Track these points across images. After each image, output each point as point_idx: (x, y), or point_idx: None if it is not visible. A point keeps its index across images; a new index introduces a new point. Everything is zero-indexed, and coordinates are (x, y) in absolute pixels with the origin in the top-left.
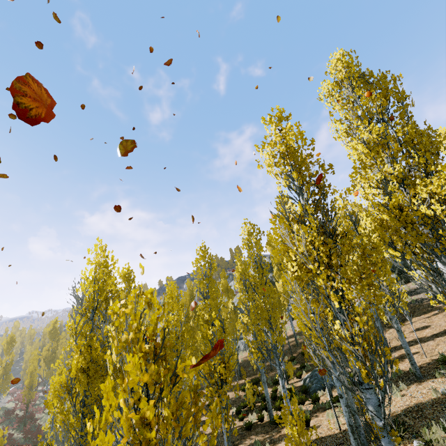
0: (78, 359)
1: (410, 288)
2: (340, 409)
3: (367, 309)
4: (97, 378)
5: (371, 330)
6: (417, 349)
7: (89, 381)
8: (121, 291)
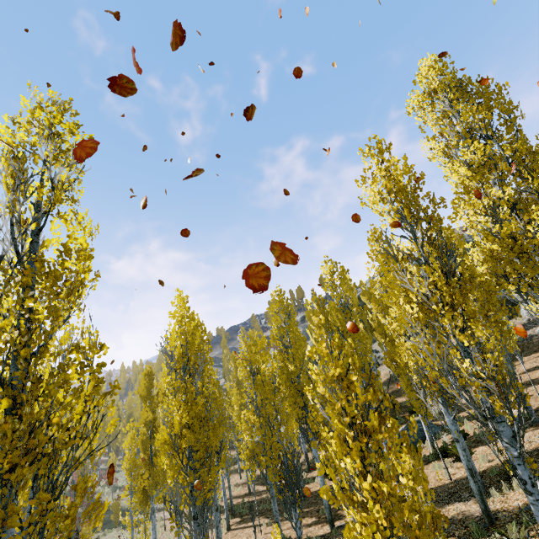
0: (179, 415)
1: (516, 324)
2: (447, 460)
3: (495, 346)
4: (202, 433)
5: (503, 365)
6: (530, 392)
7: (195, 436)
8: (201, 345)
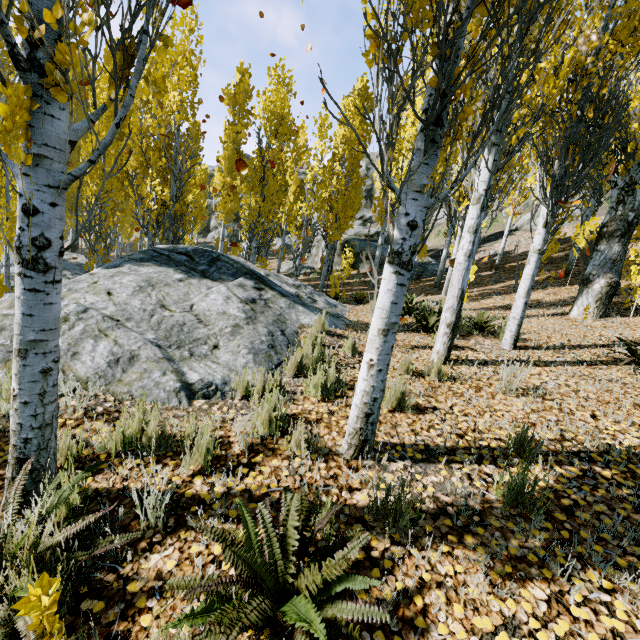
0: None
1: (200, 241)
2: None
3: None
4: None
5: None
6: None
7: None
8: None
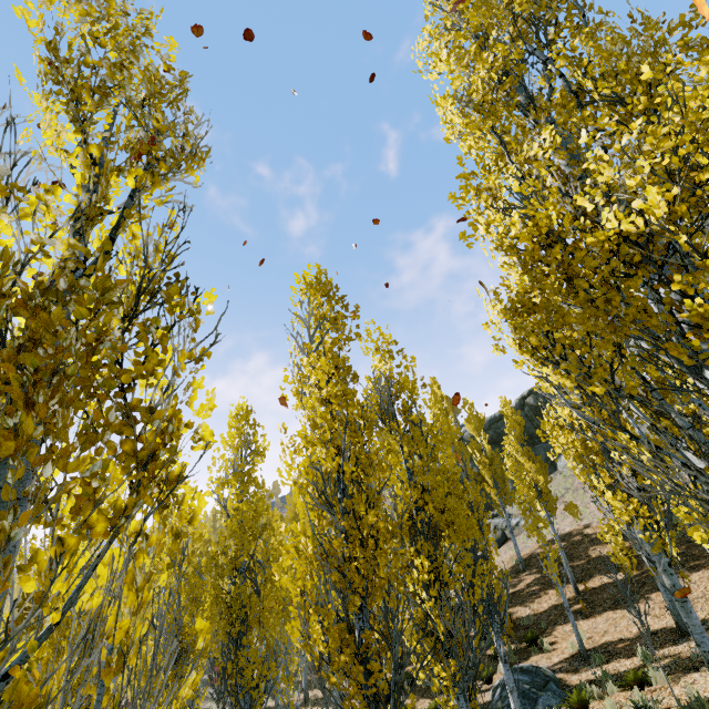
0: None
1: None
2: None
3: None
4: None
5: None
6: None
7: None
8: None
